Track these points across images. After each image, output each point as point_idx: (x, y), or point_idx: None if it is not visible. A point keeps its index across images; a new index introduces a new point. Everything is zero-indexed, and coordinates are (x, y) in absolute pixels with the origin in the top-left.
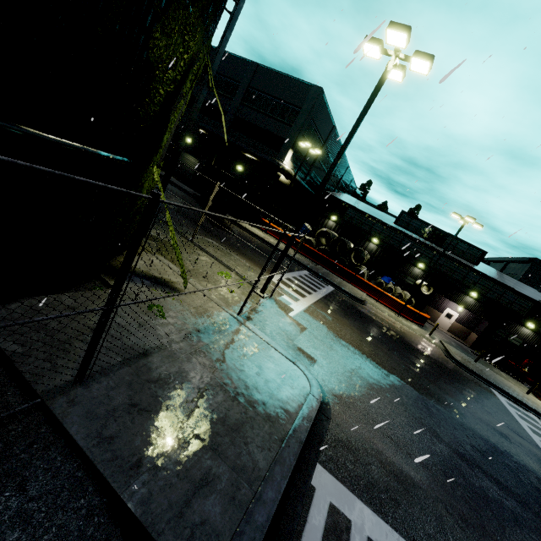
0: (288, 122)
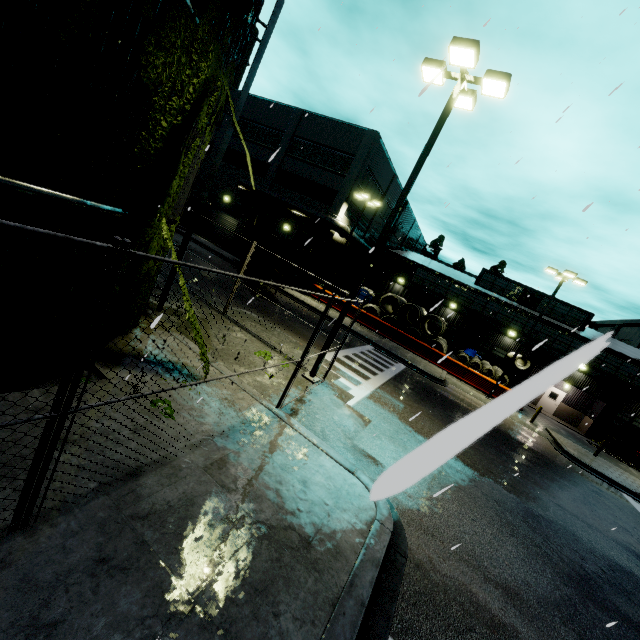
0: (341, 173)
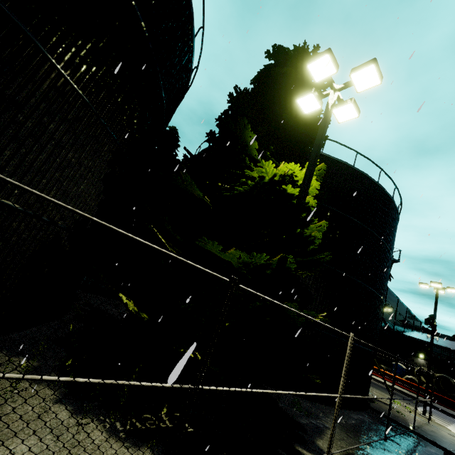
0: None
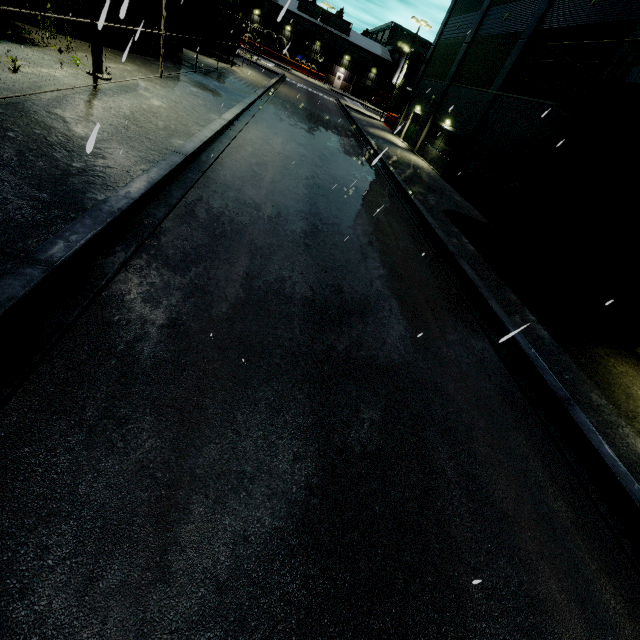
0: None
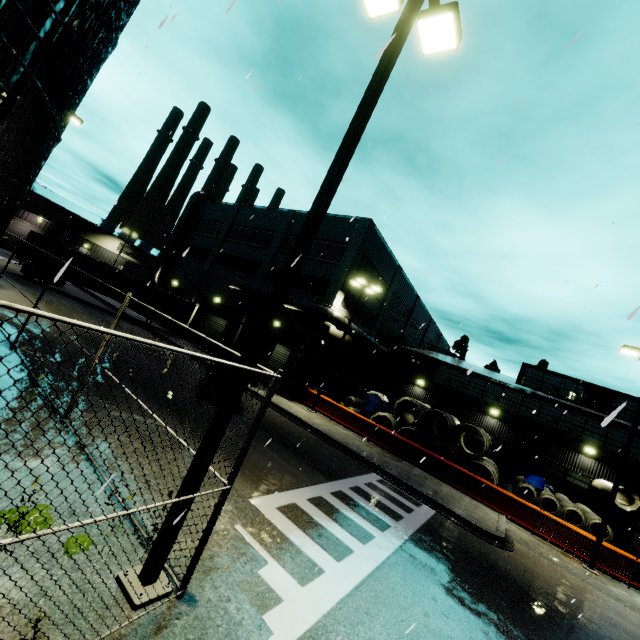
0: (334, 262)
